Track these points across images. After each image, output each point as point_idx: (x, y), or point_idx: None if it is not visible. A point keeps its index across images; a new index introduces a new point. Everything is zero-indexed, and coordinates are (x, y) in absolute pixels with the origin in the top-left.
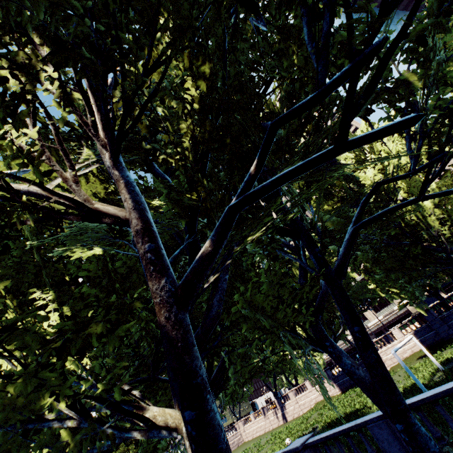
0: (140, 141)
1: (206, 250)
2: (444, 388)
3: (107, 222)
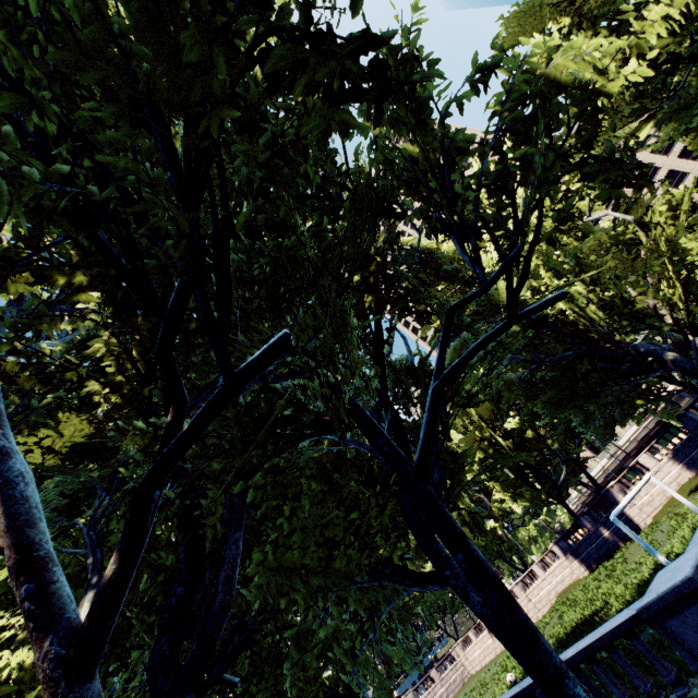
0: (76, 365)
1: (109, 570)
2: (611, 626)
3: None
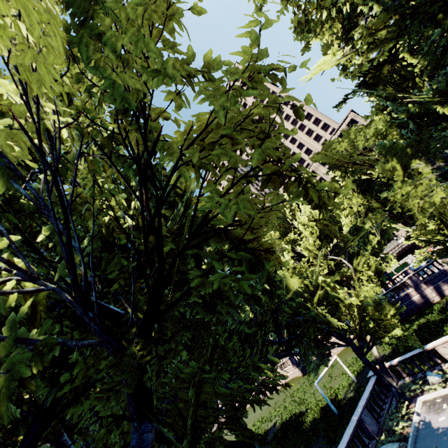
0: None
1: None
2: None
3: None
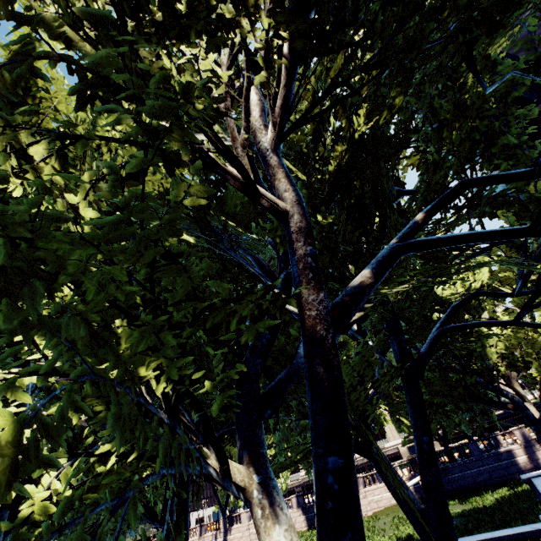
0: None
1: (366, 280)
2: (500, 534)
3: (264, 205)
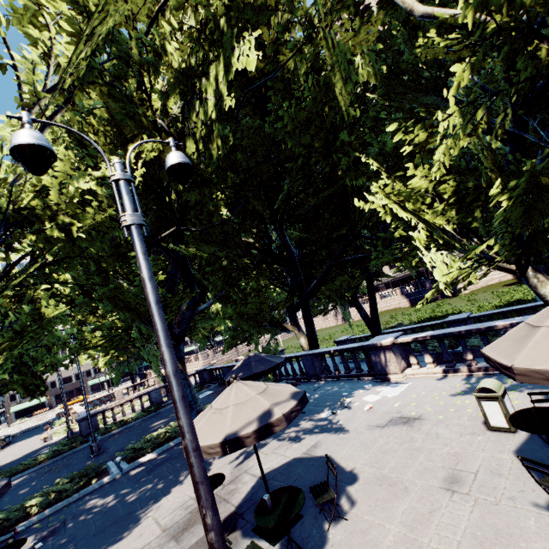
0: None
1: None
2: None
3: None
